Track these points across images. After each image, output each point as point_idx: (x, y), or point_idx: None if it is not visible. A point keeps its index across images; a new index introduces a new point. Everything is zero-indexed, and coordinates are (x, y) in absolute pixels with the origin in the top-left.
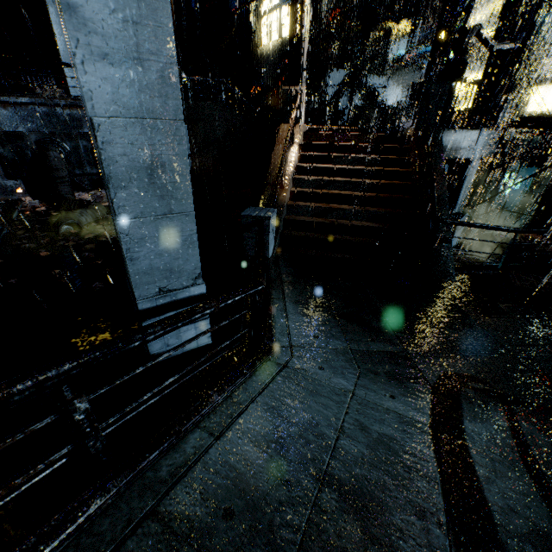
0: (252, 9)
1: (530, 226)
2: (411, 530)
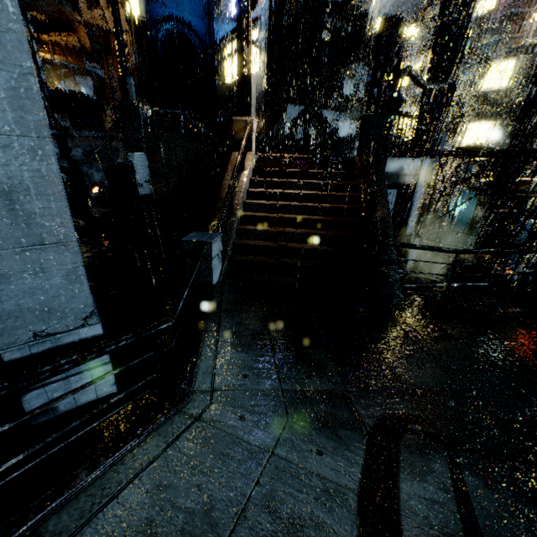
0: (215, 53)
1: (476, 245)
2: None
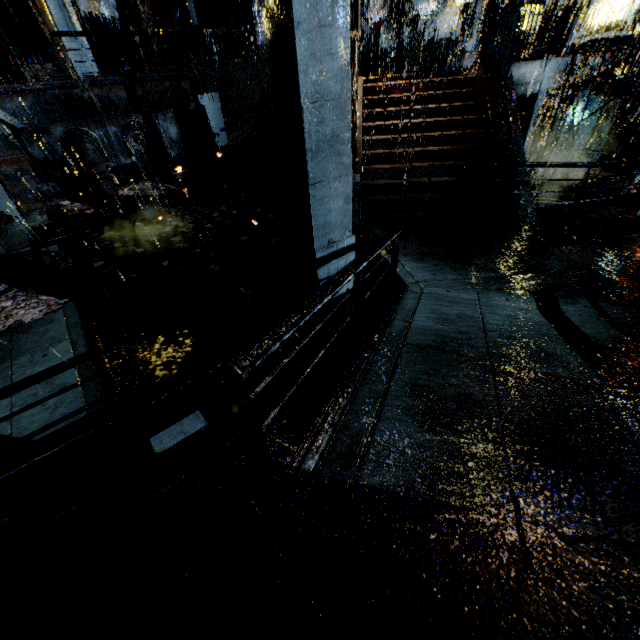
0: None
1: None
2: (543, 341)
